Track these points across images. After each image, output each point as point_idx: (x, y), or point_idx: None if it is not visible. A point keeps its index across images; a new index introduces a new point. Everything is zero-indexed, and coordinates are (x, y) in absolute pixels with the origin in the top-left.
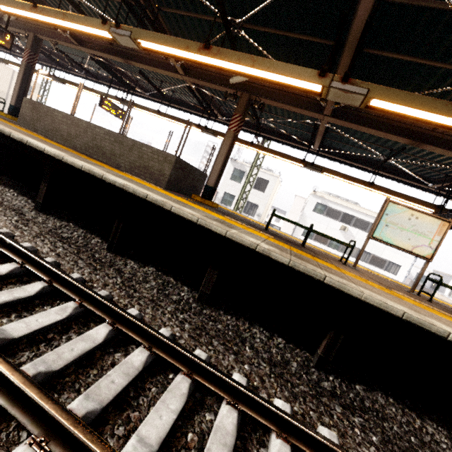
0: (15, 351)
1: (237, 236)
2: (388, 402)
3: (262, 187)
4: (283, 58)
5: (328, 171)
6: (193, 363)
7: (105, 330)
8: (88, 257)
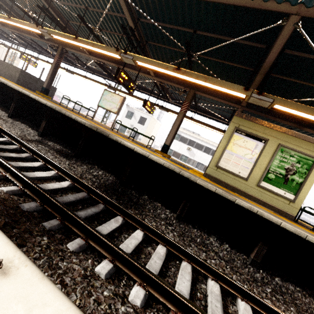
0: None
1: None
2: (25, 126)
3: (143, 122)
4: None
5: (116, 89)
6: None
7: None
8: None
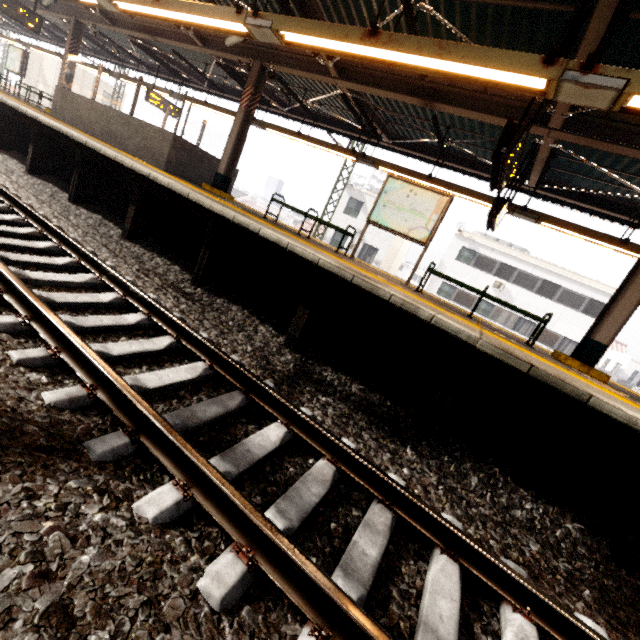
0: None
1: (139, 168)
2: (241, 311)
3: None
4: (270, 9)
5: (381, 164)
6: (48, 227)
7: (0, 205)
8: (46, 200)
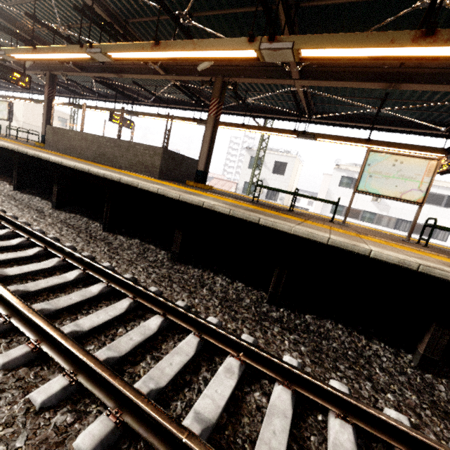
0: (10, 283)
1: (188, 198)
2: (337, 327)
3: (281, 170)
4: (239, 35)
5: (321, 137)
6: (137, 290)
7: (76, 273)
8: (86, 236)
